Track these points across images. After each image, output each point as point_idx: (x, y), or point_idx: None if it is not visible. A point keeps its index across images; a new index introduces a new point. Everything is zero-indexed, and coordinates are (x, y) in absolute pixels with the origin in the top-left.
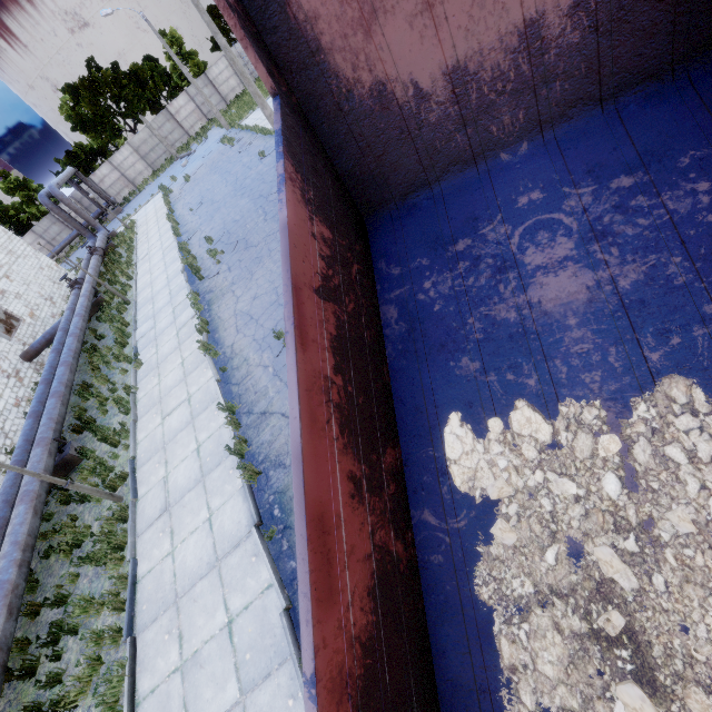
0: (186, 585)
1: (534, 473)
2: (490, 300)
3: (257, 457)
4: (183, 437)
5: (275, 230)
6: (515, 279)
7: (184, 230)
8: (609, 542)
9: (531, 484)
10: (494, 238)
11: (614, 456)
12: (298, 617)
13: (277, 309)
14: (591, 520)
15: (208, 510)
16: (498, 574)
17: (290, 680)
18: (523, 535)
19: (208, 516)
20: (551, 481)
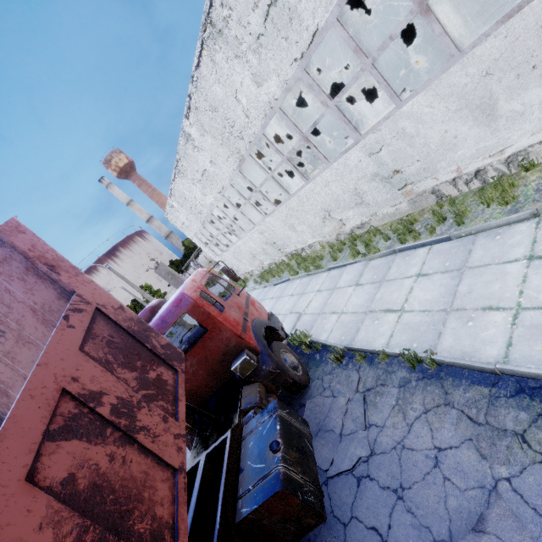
0: None
1: None
2: None
3: None
4: None
5: None
6: None
7: None
8: None
9: None
10: None
11: None
12: None
13: None
14: None
15: None
16: None
17: None
18: None
19: None
20: None
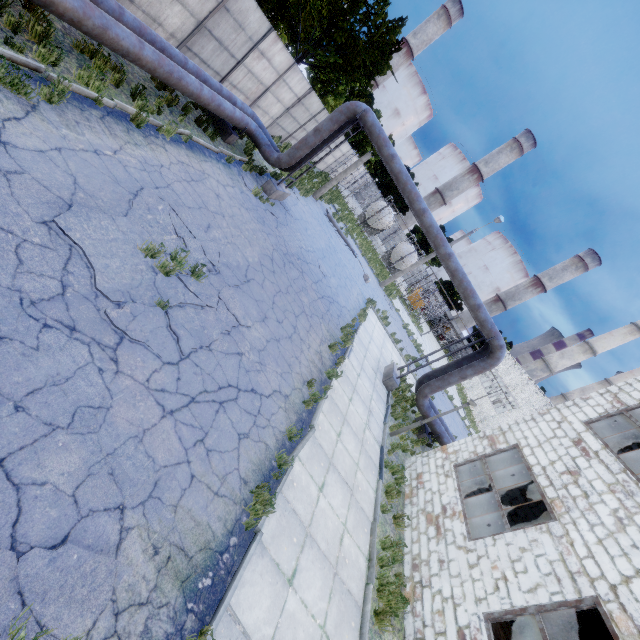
0: None
1: None
2: None
3: None
4: None
5: None
6: None
7: None
8: None
9: None
10: None
11: None
12: None
13: None
14: None
15: None
16: None
17: None
18: None
19: None
20: None
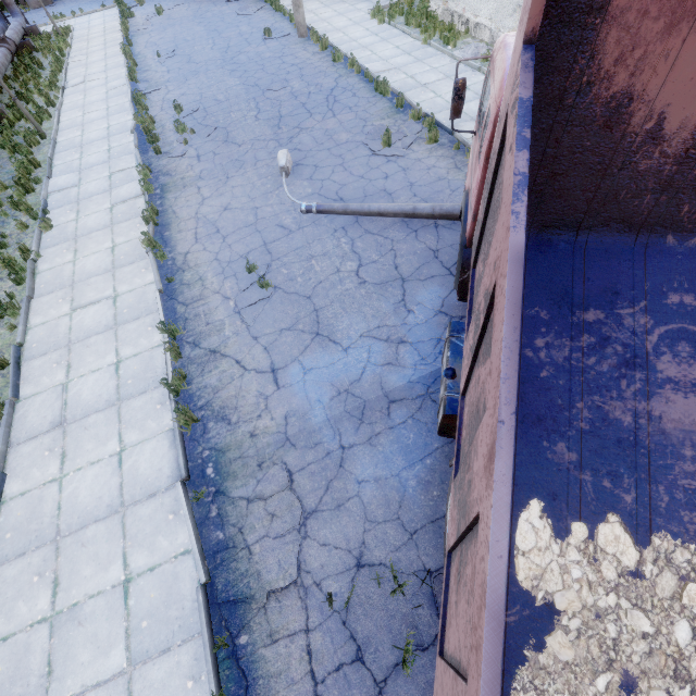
0: (73, 524)
1: (608, 595)
2: (607, 392)
3: (196, 401)
4: (98, 343)
5: (267, 137)
6: (641, 381)
7: (142, 77)
8: (664, 686)
9: (601, 605)
10: (631, 325)
11: (694, 606)
12: (218, 597)
13: (253, 235)
14: (653, 659)
15: (120, 442)
16: (541, 685)
17: (194, 660)
18: (578, 653)
19: (118, 450)
20: (623, 608)
